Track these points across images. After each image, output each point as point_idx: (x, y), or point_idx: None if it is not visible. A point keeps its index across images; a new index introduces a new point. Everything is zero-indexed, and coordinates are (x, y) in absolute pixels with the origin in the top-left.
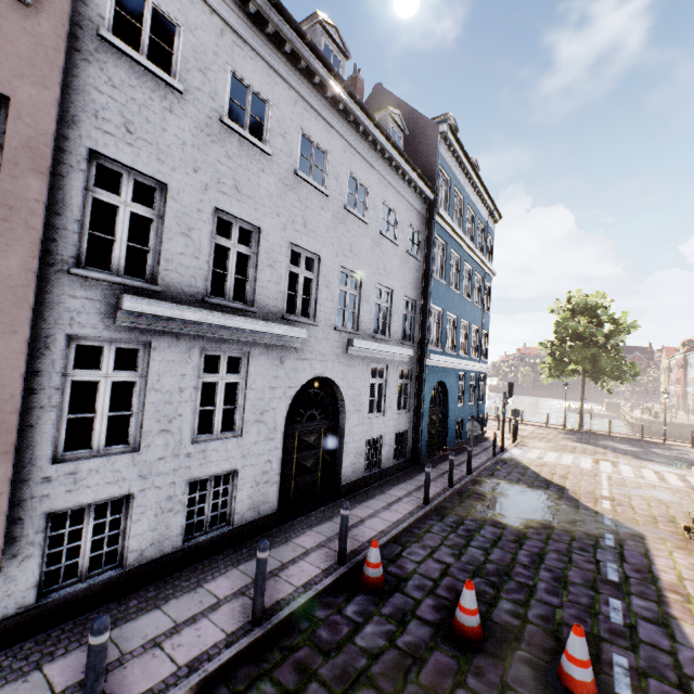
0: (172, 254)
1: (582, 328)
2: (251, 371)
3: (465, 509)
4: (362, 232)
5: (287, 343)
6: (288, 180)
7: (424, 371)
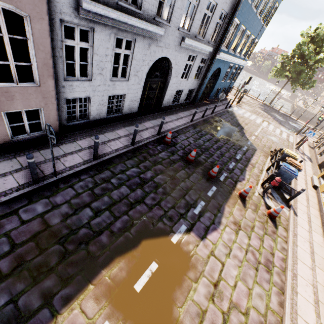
0: None
1: (308, 52)
2: (135, 50)
3: (204, 127)
4: None
5: (154, 36)
6: None
7: (213, 61)
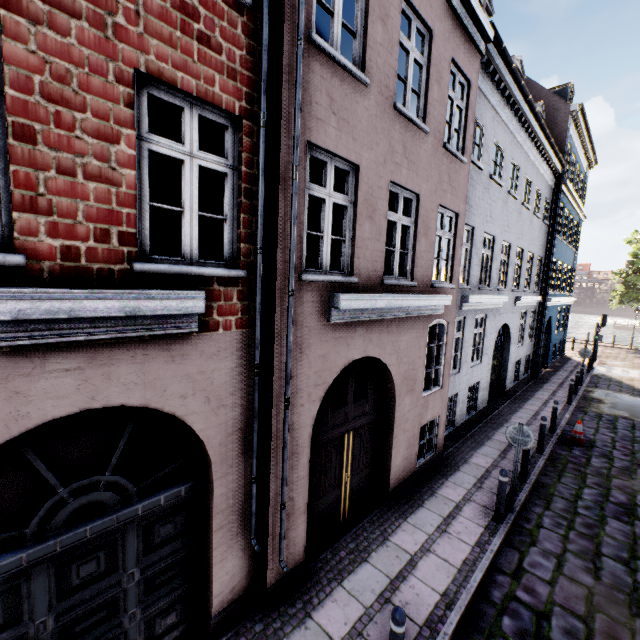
0: (472, 266)
1: None
2: (486, 325)
3: (596, 408)
4: (526, 217)
5: (498, 305)
6: (505, 199)
7: (544, 311)
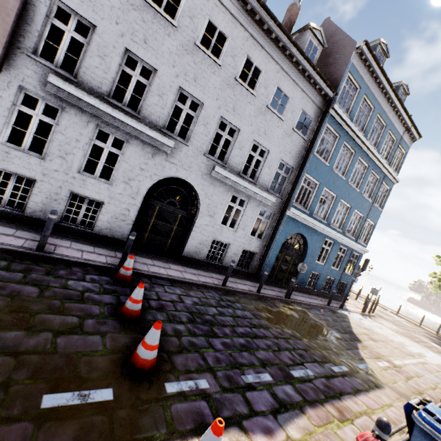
0: (90, 65)
1: None
2: (128, 151)
3: (249, 302)
4: (249, 100)
5: (159, 146)
6: (188, 47)
7: (283, 218)
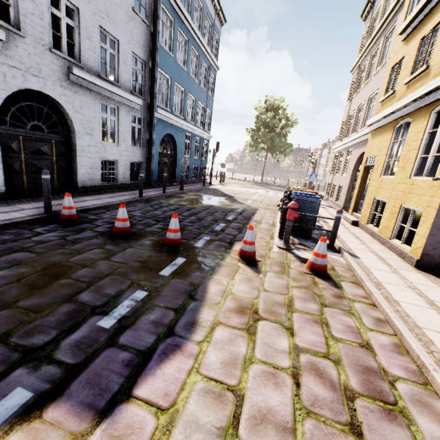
0: None
1: (269, 119)
2: None
3: (167, 200)
4: None
5: None
6: None
7: (154, 121)
